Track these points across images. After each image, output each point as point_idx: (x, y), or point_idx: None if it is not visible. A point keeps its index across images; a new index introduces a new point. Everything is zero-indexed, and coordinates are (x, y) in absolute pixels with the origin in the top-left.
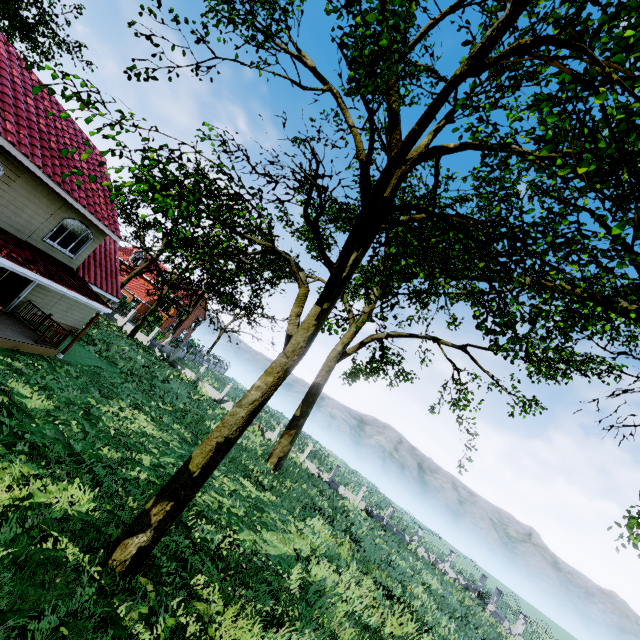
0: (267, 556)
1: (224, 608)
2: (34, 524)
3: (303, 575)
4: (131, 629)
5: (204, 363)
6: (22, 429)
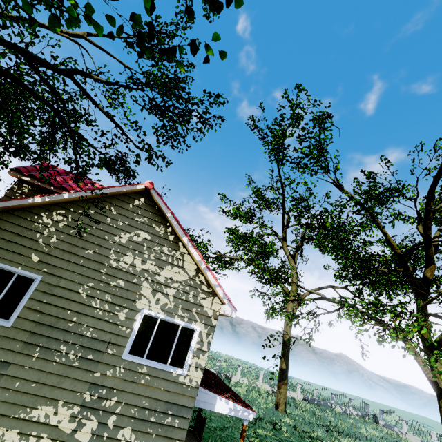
0: None
1: None
2: None
3: None
4: None
5: None
6: None
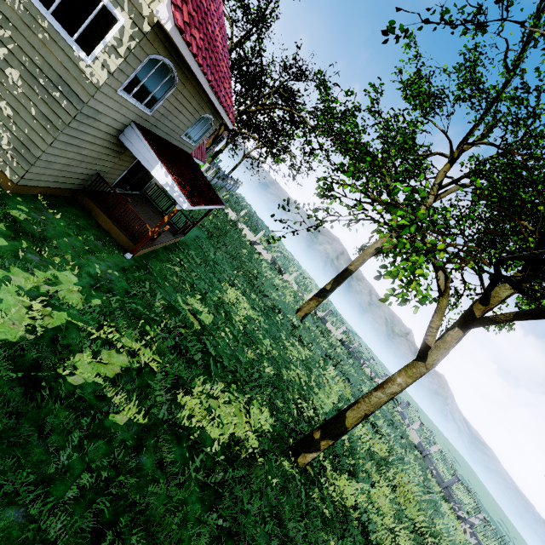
0: (327, 415)
1: (332, 470)
2: (266, 448)
3: None
4: (321, 508)
5: (226, 185)
6: (218, 354)
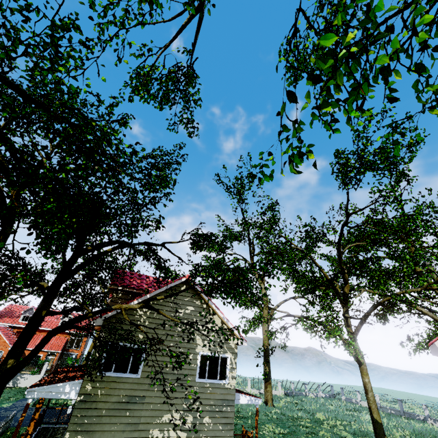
0: None
1: None
2: None
3: (368, 435)
4: None
5: None
6: None
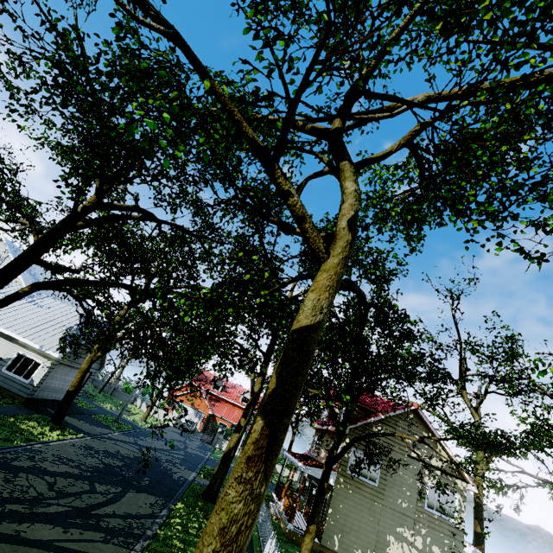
0: None
1: None
2: None
3: None
4: None
5: None
6: None
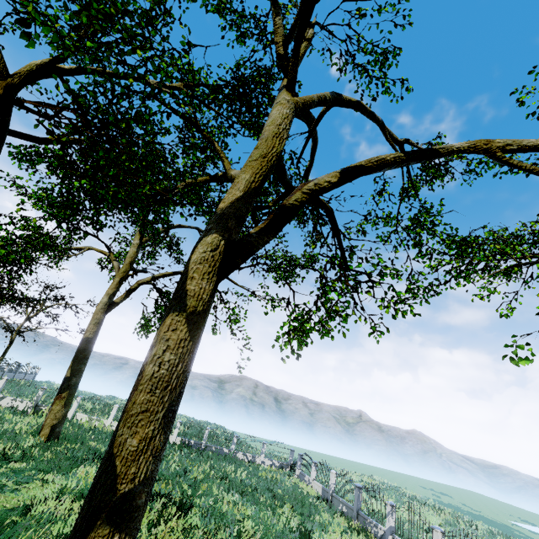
0: None
1: None
2: None
3: None
4: None
5: None
6: None
